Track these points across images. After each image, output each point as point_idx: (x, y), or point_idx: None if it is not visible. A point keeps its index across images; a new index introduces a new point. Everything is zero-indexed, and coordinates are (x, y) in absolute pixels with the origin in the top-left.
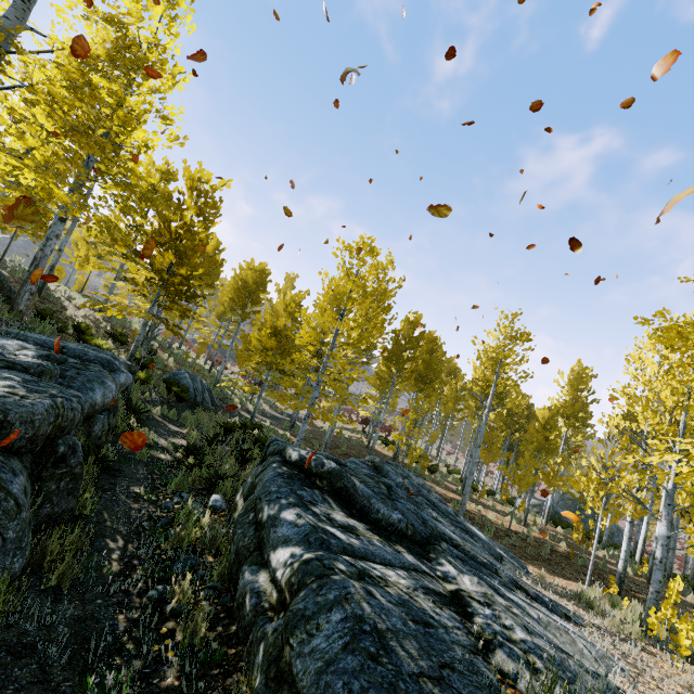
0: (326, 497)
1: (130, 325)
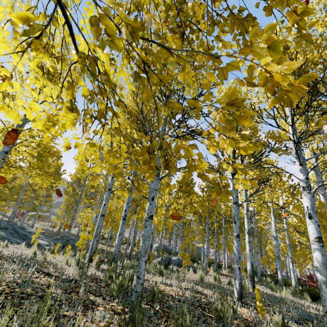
0: None
1: None
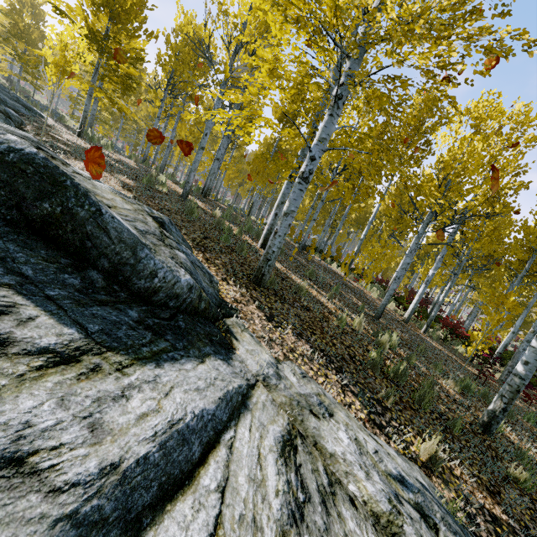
0: None
1: (29, 93)
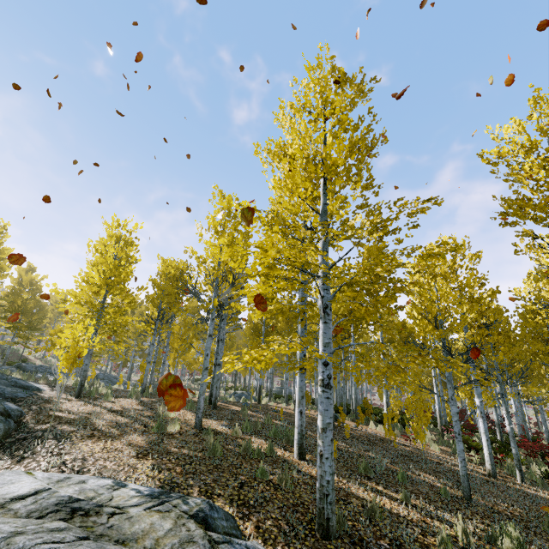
0: (14, 368)
1: (18, 351)
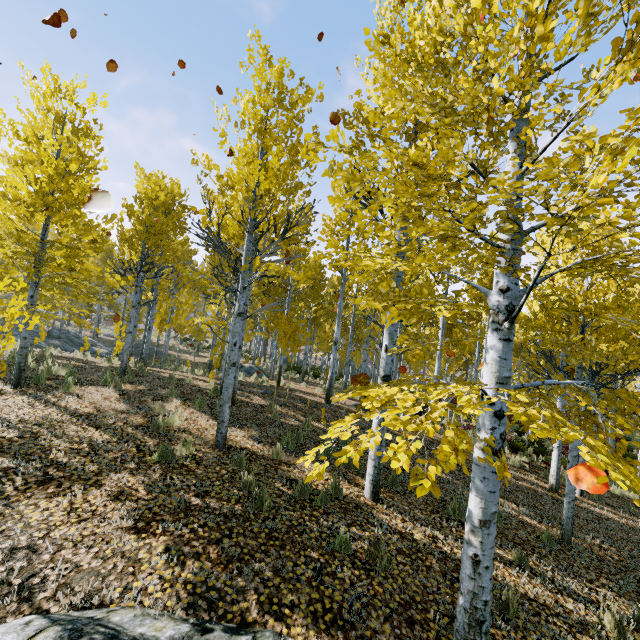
0: None
1: None
